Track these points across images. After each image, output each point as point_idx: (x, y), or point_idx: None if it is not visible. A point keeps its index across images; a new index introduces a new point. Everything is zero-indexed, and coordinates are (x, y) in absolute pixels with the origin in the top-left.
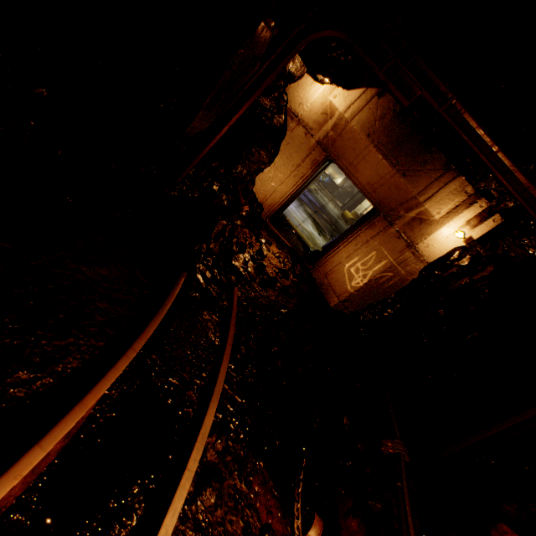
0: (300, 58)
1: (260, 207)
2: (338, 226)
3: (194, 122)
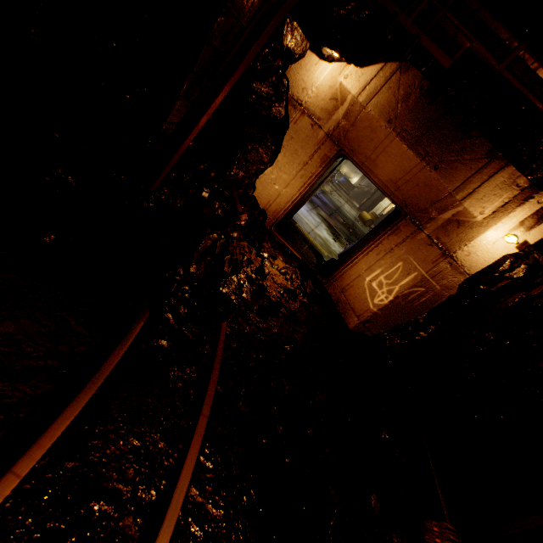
0: (300, 29)
1: (263, 214)
2: (356, 229)
3: (171, 116)
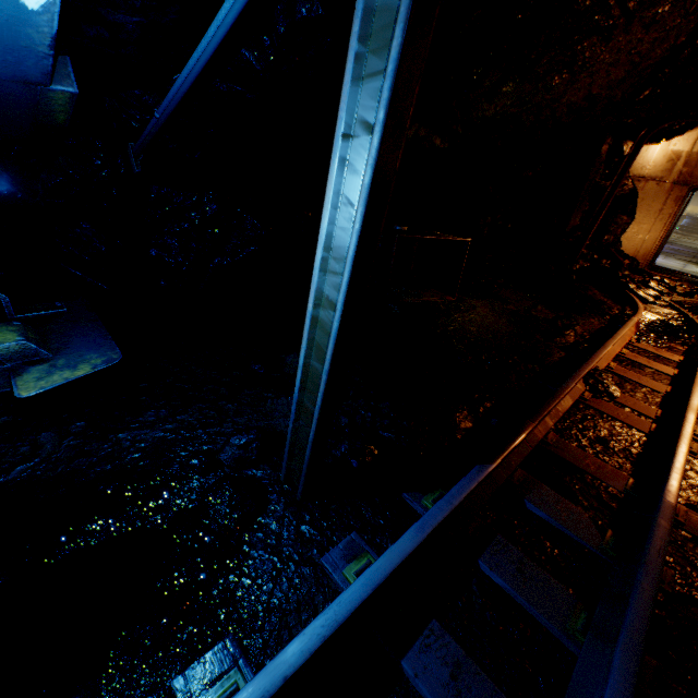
0: (631, 143)
1: (634, 260)
2: None
3: (570, 222)
